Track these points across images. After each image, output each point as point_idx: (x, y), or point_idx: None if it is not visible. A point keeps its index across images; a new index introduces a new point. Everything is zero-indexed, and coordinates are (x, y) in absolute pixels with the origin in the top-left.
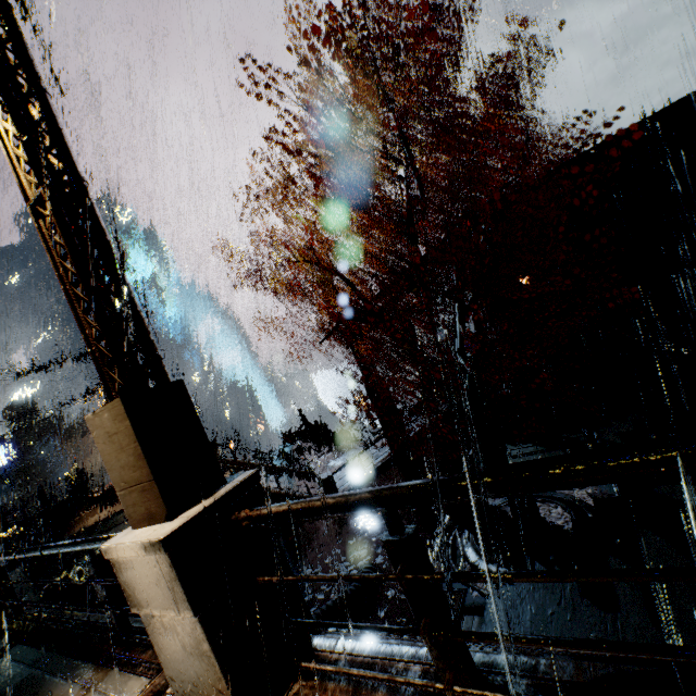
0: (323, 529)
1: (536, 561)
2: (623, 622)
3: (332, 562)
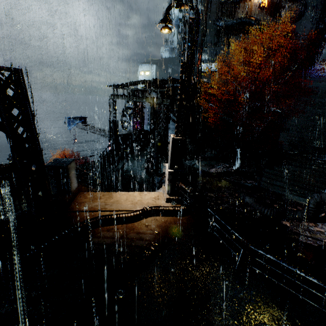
0: (187, 200)
1: (267, 169)
2: (299, 163)
3: (220, 201)
